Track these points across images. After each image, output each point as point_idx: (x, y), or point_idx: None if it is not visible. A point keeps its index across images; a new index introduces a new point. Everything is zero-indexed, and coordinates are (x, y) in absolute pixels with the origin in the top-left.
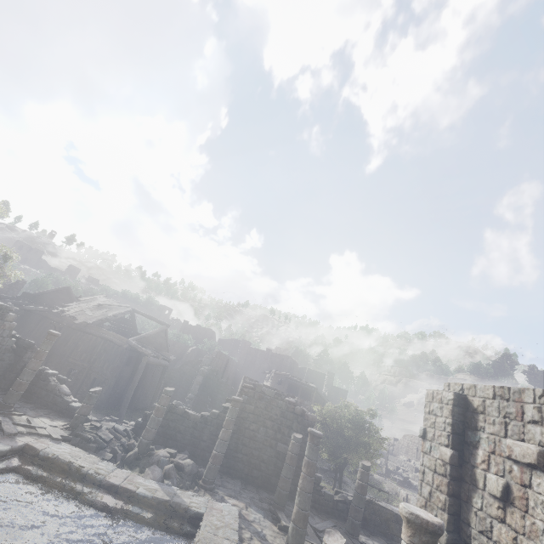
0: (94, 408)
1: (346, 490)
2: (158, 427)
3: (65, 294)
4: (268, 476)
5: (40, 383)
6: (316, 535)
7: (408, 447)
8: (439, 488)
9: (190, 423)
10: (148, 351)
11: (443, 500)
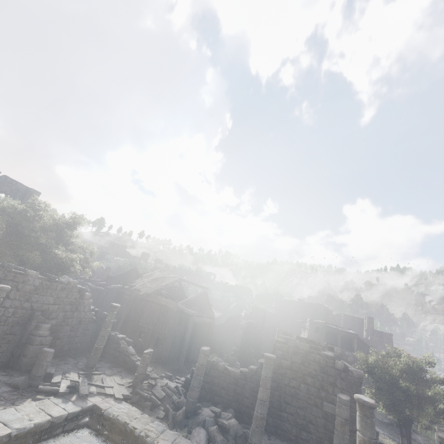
0: (160, 363)
1: None
2: (200, 385)
3: (134, 273)
4: (319, 439)
5: (114, 346)
6: None
7: None
8: None
9: (231, 380)
10: (192, 312)
11: None
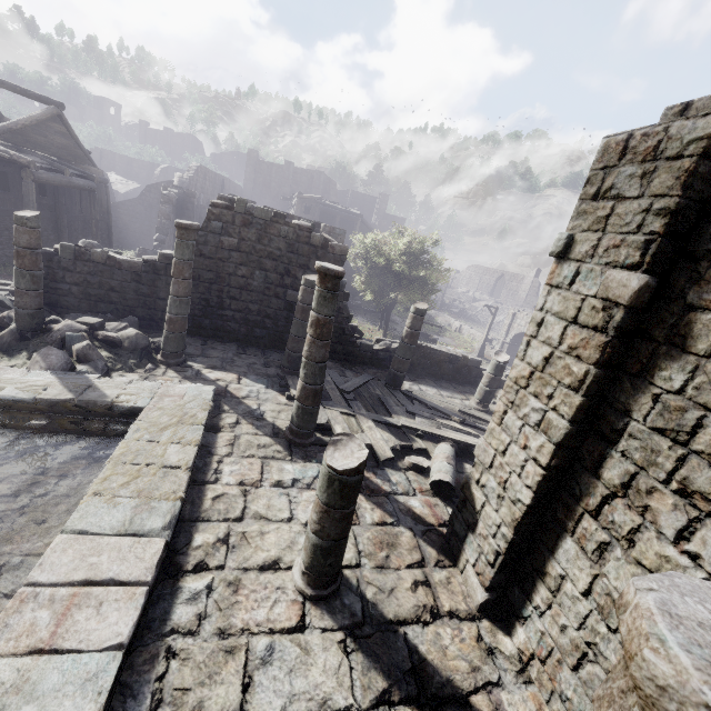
0: None
1: (394, 329)
2: (41, 286)
3: None
4: (278, 334)
5: None
6: (343, 397)
7: (470, 279)
8: (577, 352)
9: (127, 275)
10: (24, 157)
11: (579, 373)
